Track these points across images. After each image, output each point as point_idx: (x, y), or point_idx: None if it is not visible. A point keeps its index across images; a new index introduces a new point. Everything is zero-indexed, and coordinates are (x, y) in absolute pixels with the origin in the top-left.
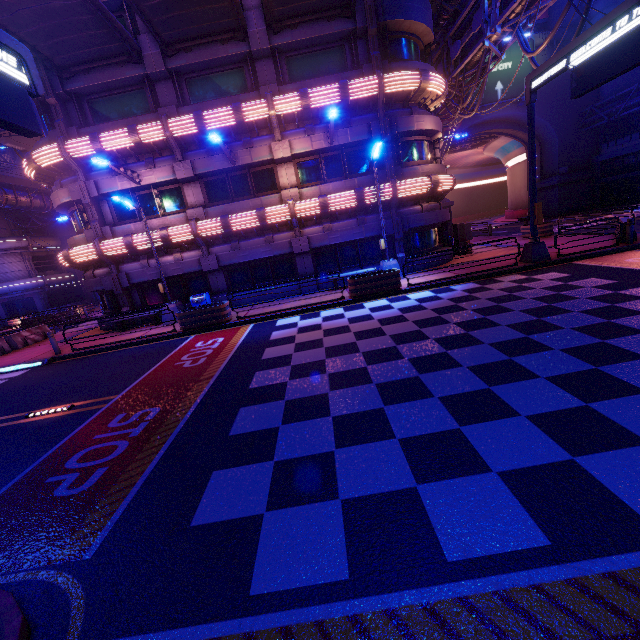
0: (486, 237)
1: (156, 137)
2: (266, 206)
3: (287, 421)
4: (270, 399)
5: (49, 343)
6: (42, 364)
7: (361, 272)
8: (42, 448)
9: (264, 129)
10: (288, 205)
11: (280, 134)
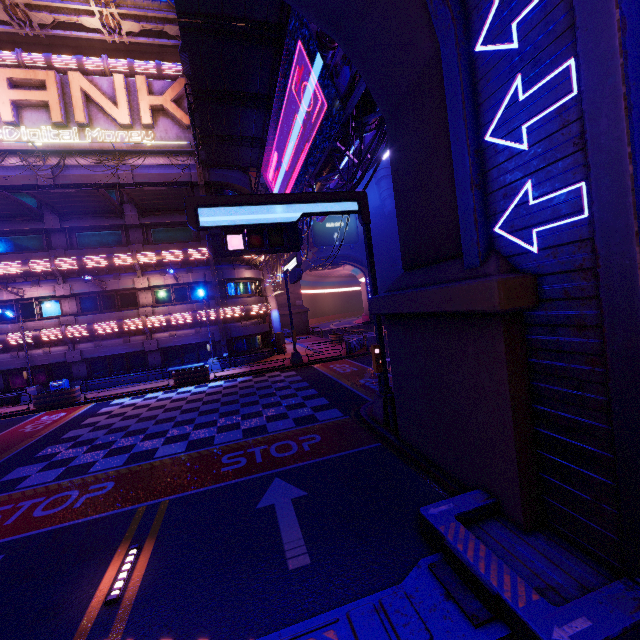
0: (319, 338)
1: (44, 269)
2: (127, 317)
3: (69, 448)
4: (68, 441)
5: None
6: None
7: (192, 366)
8: None
9: (131, 269)
10: (141, 319)
11: (141, 274)
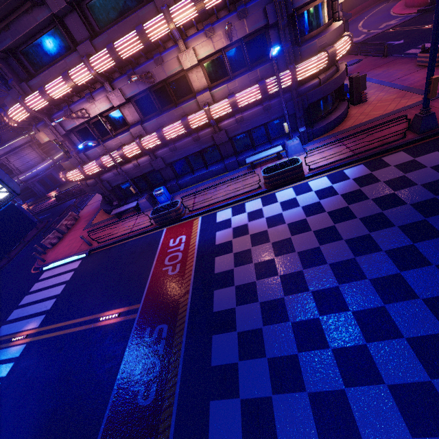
0: (381, 60)
1: (86, 78)
2: (187, 112)
3: (241, 357)
4: (228, 329)
5: (81, 228)
6: (86, 255)
7: (271, 154)
8: (118, 356)
9: (168, 41)
10: (205, 112)
11: (184, 44)
